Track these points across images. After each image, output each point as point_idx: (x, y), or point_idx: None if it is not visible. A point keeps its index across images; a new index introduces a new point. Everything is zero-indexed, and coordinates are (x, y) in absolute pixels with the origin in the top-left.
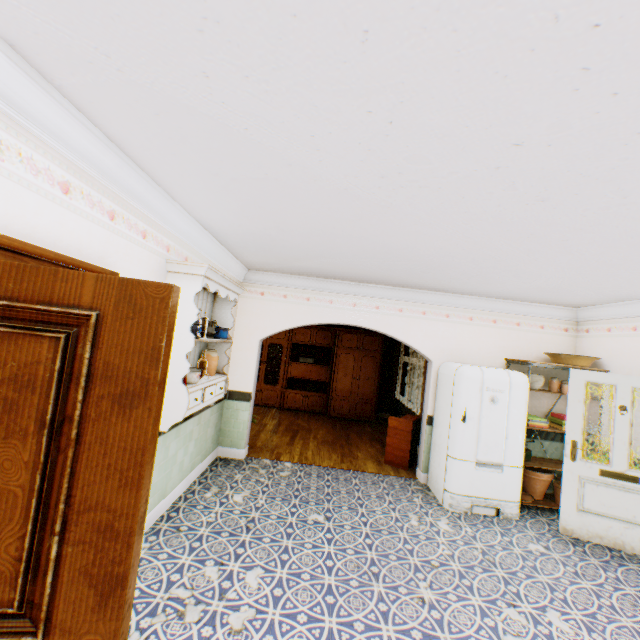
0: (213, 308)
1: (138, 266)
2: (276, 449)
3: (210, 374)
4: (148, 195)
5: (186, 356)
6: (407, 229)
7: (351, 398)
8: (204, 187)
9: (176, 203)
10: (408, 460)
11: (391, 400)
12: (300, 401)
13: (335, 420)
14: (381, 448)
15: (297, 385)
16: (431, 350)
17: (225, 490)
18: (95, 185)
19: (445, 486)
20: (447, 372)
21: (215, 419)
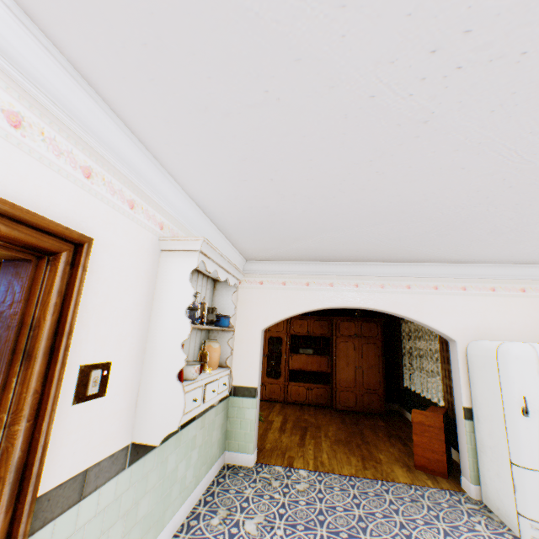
0: (213, 296)
1: (123, 238)
2: (287, 452)
3: (212, 368)
4: (134, 158)
5: (181, 345)
6: (440, 163)
7: (356, 388)
8: (193, 138)
9: (167, 174)
10: (445, 465)
11: (398, 389)
12: (303, 394)
13: (342, 413)
14: (403, 447)
15: (299, 377)
16: (452, 328)
17: (234, 513)
18: (63, 131)
19: (518, 509)
20: (482, 352)
21: (220, 419)
